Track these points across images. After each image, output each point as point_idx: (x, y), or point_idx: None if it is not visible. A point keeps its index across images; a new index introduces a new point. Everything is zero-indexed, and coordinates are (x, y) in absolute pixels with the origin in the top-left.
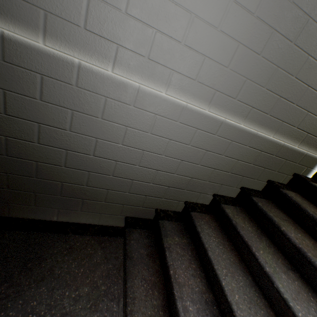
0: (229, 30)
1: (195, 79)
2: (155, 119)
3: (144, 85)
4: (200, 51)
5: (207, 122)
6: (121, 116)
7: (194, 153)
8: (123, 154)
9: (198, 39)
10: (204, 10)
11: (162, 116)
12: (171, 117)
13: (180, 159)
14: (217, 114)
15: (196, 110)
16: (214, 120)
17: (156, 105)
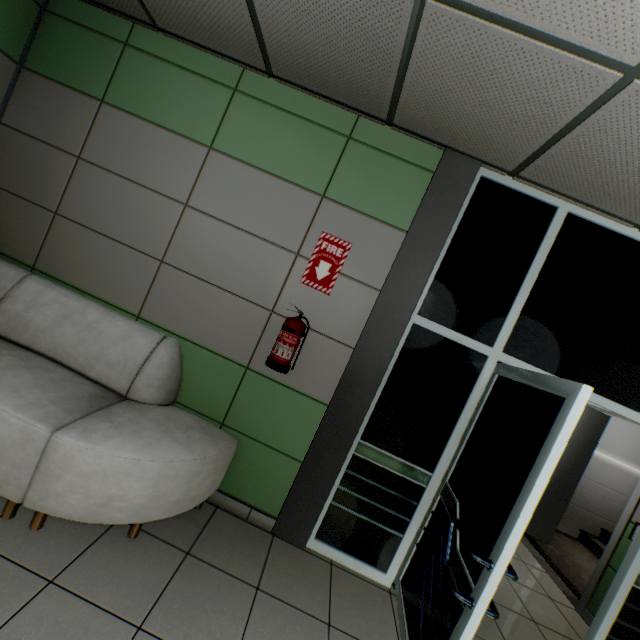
0: (639, 436)
1: (625, 452)
2: (605, 467)
3: (600, 452)
4: (626, 442)
5: (633, 472)
6: (588, 464)
7: (626, 490)
8: (585, 483)
9: (625, 438)
10: (627, 429)
11: (608, 466)
12: (613, 467)
13: (618, 492)
14: (638, 469)
15: (626, 466)
16: (637, 472)
17: (605, 461)
